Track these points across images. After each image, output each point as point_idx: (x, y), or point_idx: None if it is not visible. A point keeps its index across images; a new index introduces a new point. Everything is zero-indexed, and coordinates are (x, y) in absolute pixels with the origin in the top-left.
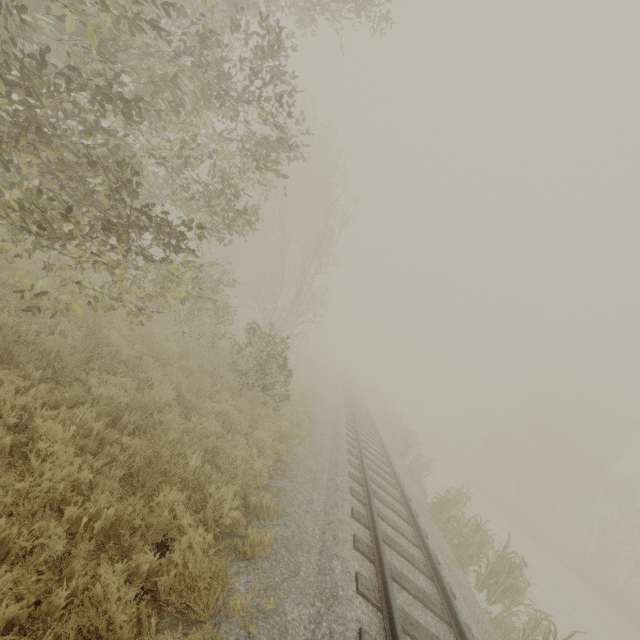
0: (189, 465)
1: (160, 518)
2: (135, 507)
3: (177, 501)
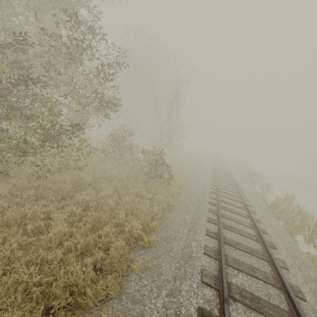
0: (119, 217)
1: (102, 239)
2: (91, 237)
3: (111, 232)
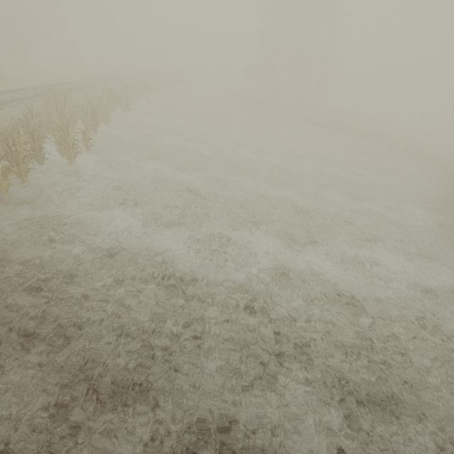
0: None
1: None
2: None
3: None
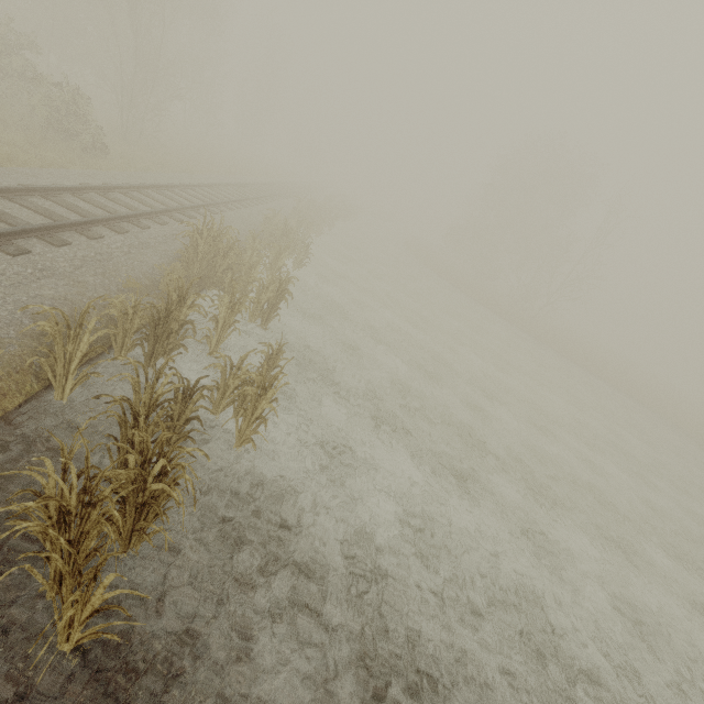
0: None
1: None
2: None
3: None
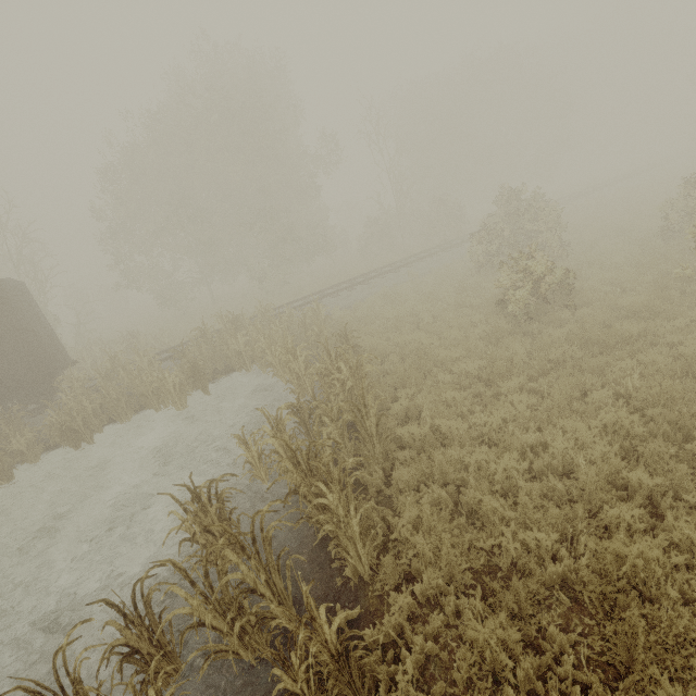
0: None
1: None
2: None
3: None
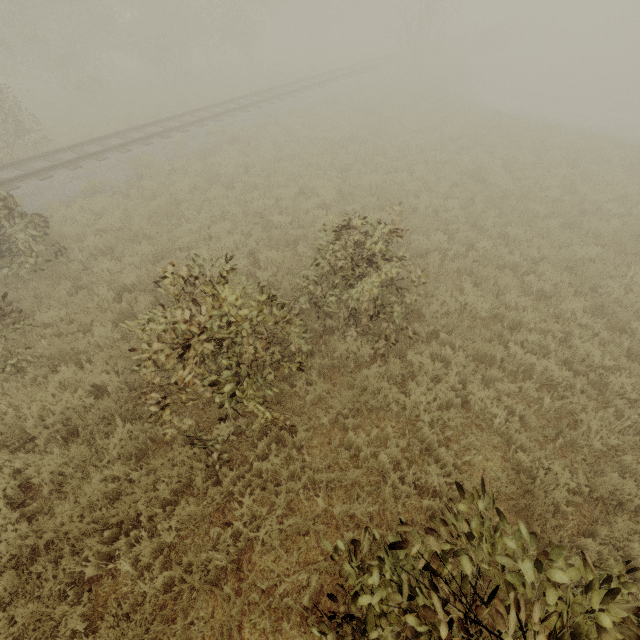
0: None
1: None
2: None
3: None
